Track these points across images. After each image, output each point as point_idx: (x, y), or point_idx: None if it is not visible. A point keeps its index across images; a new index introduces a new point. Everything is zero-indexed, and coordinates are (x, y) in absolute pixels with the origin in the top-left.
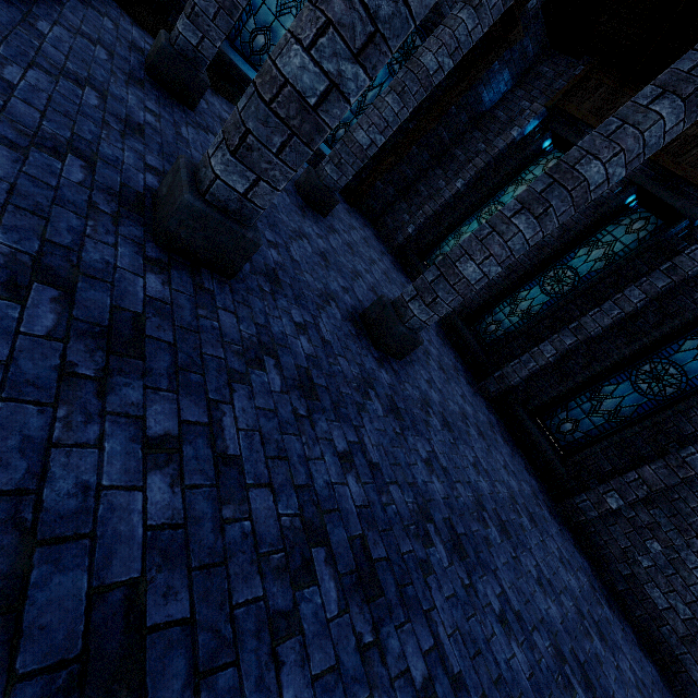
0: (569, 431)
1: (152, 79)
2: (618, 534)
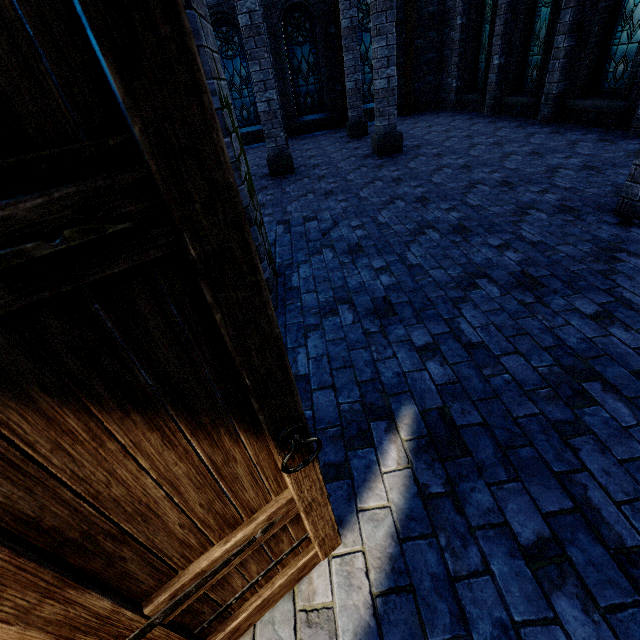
0: (623, 71)
1: None
2: None
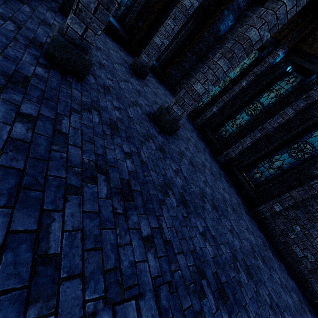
0: (258, 177)
1: (61, 12)
2: (280, 223)
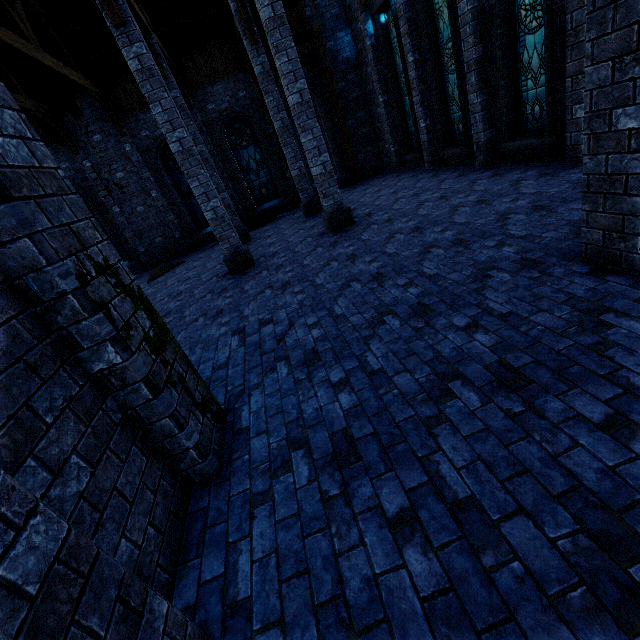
0: (540, 111)
1: None
2: None
